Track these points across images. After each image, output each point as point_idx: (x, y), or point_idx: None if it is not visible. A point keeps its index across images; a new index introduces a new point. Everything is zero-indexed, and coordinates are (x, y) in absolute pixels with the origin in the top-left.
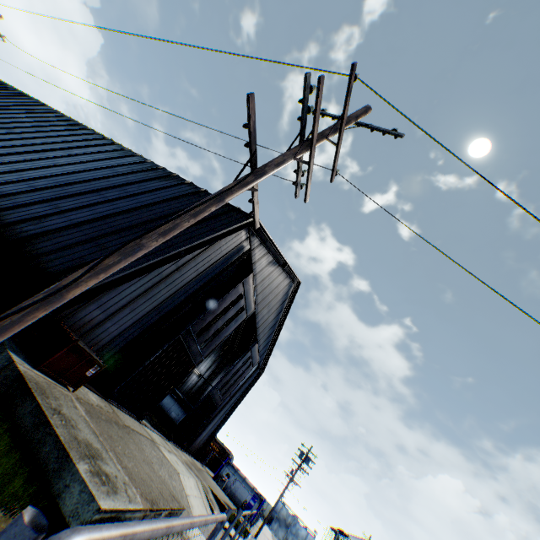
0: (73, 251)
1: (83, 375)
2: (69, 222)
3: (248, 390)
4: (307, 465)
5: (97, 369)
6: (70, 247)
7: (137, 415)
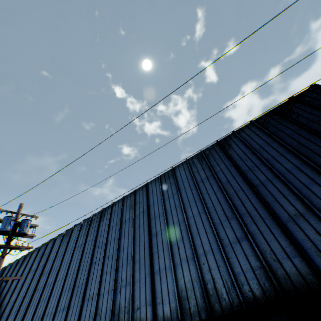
0: None
1: None
2: None
3: None
4: None
5: None
6: None
7: None
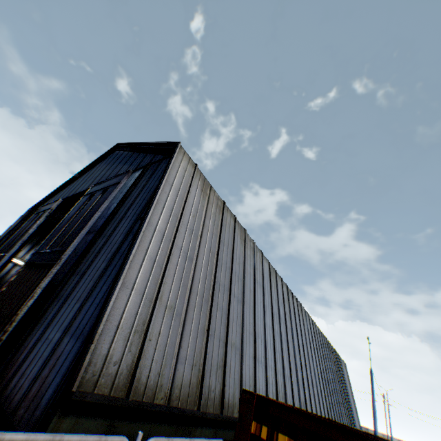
0: None
1: None
2: None
3: (167, 178)
4: None
5: None
6: None
7: None
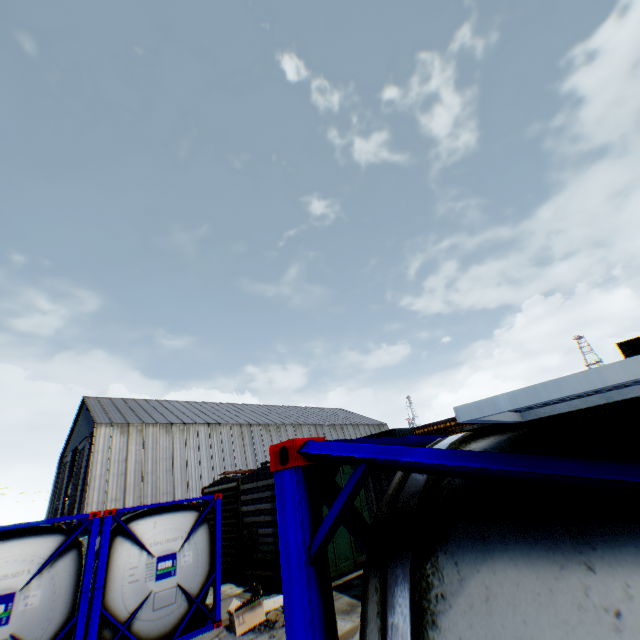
0: None
1: None
2: None
3: (95, 449)
4: None
5: None
6: None
7: None
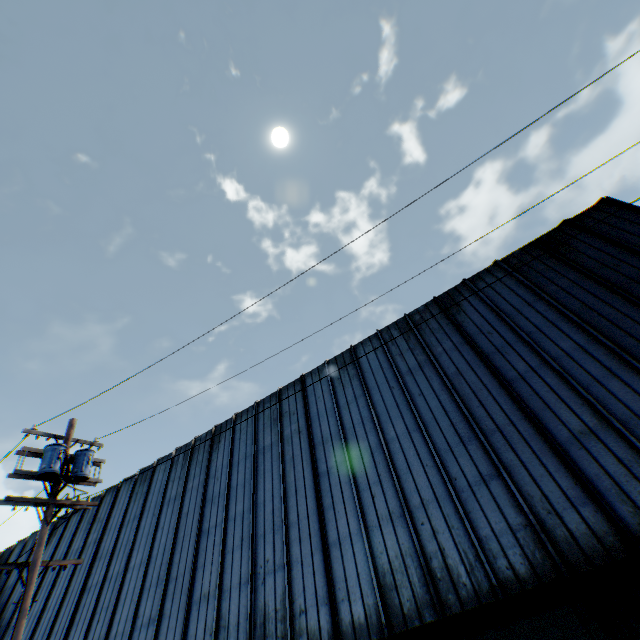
0: None
1: None
2: None
3: None
4: None
5: None
6: None
7: None
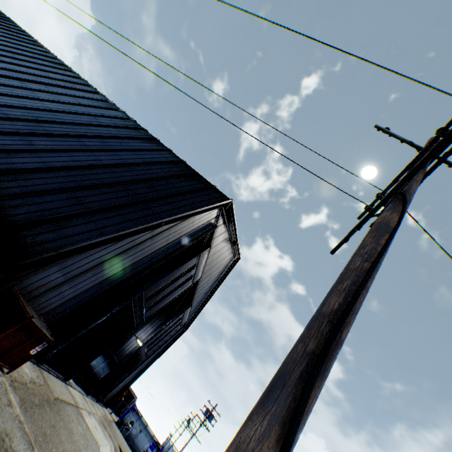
0: (44, 200)
1: (27, 353)
2: (43, 164)
3: (169, 345)
4: (210, 422)
5: (44, 345)
6: (40, 194)
7: (64, 375)
